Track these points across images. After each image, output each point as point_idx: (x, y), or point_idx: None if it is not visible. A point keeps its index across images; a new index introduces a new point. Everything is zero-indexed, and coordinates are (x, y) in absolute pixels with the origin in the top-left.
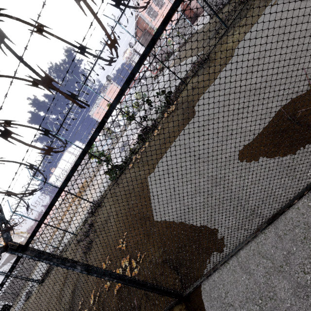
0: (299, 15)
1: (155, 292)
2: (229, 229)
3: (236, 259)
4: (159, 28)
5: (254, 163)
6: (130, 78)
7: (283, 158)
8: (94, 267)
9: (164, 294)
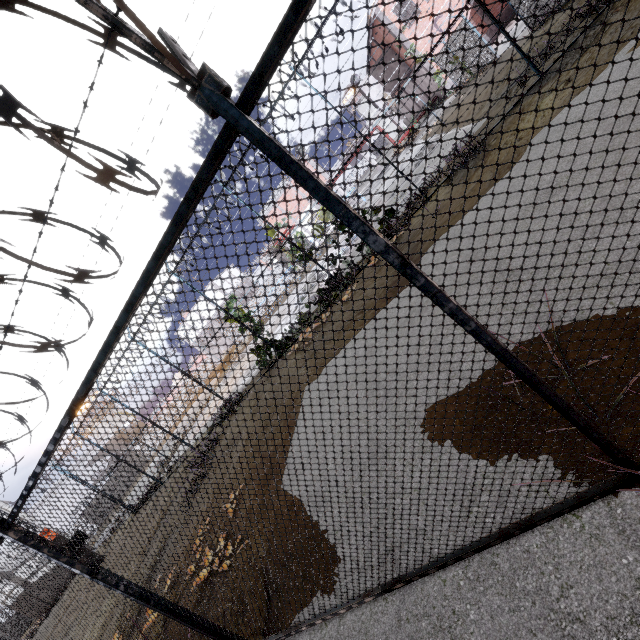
0: None
1: (198, 630)
2: (353, 562)
3: (338, 624)
4: (121, 316)
5: (436, 448)
6: (96, 367)
7: (473, 463)
8: (103, 570)
9: (214, 638)
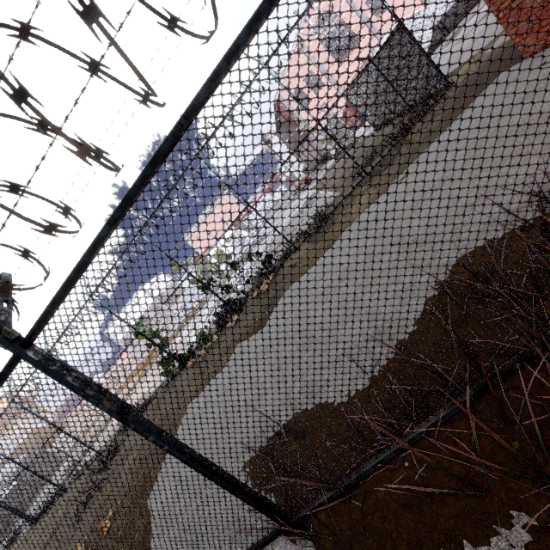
0: (394, 232)
1: None
2: None
3: None
4: None
5: None
6: None
7: None
8: None
9: None
